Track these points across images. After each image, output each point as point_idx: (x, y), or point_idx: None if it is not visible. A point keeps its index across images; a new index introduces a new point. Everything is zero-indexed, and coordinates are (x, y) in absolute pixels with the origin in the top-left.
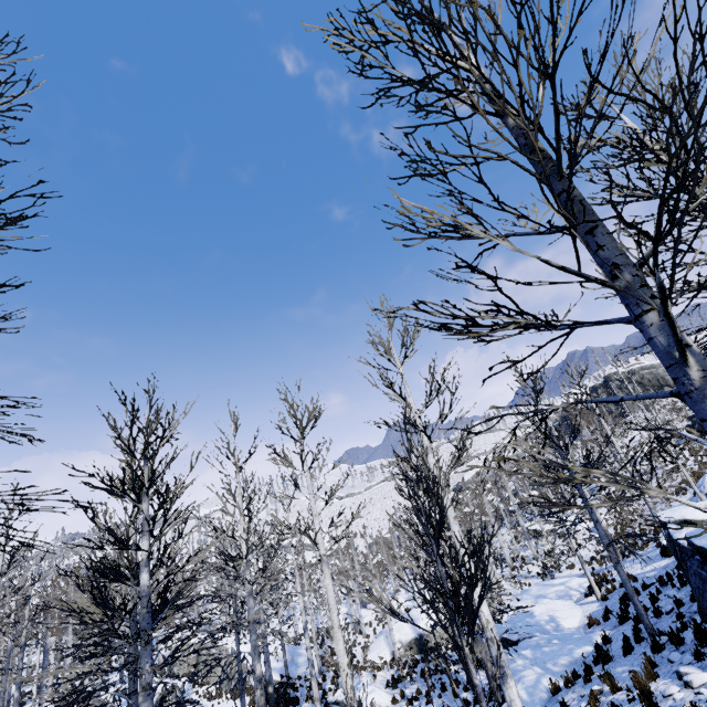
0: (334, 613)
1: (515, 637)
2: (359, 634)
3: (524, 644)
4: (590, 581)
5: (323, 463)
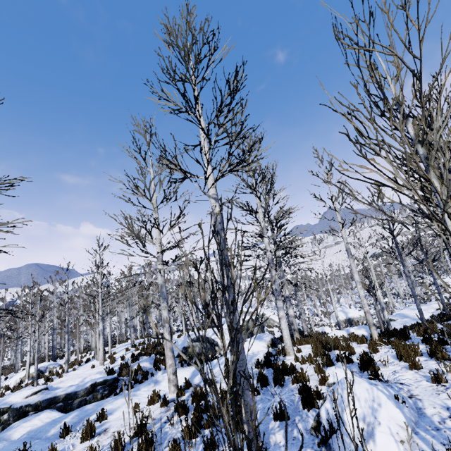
0: (331, 295)
1: (395, 318)
2: (316, 317)
3: (398, 320)
4: (438, 303)
5: (324, 253)
